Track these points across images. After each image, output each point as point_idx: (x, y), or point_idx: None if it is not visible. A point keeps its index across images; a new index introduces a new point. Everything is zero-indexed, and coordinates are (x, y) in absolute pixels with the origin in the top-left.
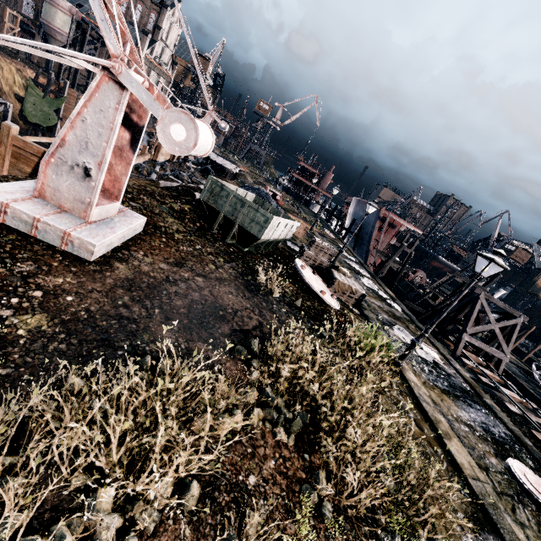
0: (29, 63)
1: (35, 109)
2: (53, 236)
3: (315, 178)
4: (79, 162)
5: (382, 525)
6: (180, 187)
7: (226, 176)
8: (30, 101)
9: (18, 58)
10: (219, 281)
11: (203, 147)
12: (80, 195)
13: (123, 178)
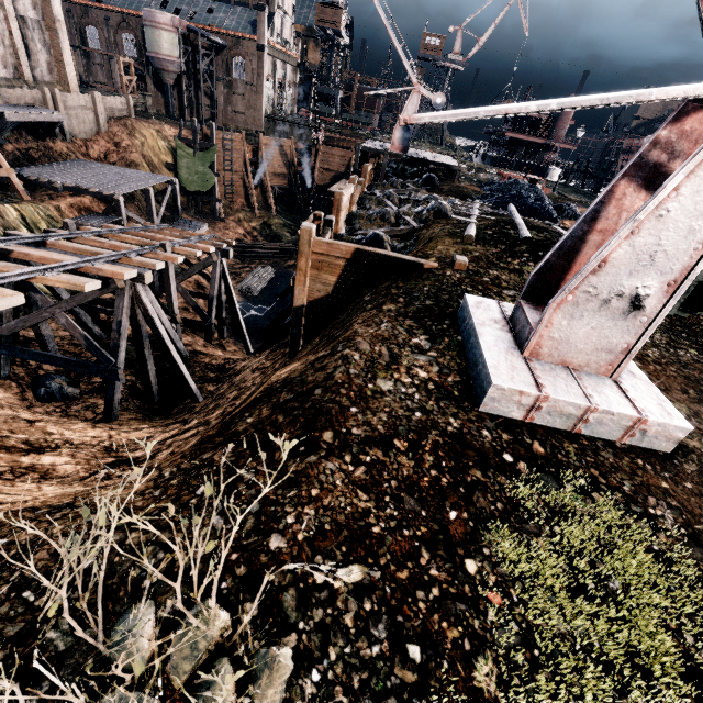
0: (160, 118)
1: (190, 174)
2: (611, 427)
3: (581, 129)
4: (623, 290)
5: None
6: (486, 230)
7: (447, 178)
8: (182, 166)
9: (150, 117)
10: None
11: None
12: (608, 341)
13: None
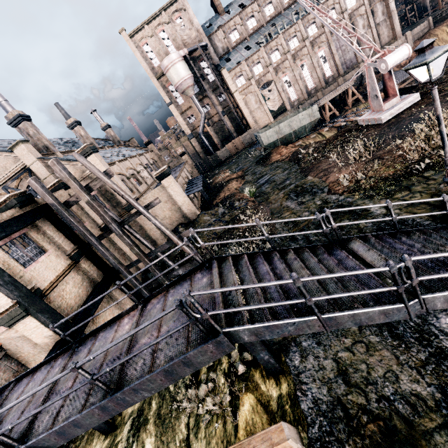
0: None
1: None
2: (373, 121)
3: None
4: (374, 95)
5: (425, 162)
6: None
7: None
8: None
9: None
10: (447, 101)
11: (399, 58)
12: (379, 104)
13: (394, 87)
